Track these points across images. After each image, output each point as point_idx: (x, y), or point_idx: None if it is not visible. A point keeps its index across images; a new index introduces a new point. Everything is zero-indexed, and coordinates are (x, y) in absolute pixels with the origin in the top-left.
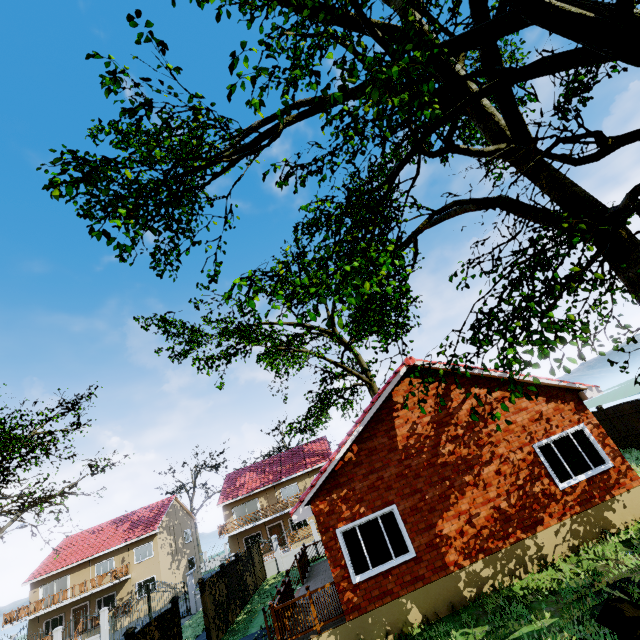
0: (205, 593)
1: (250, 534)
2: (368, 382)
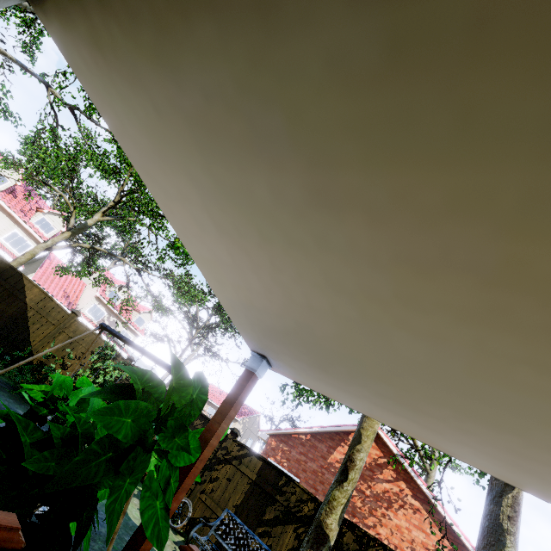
0: None
1: None
2: (427, 469)
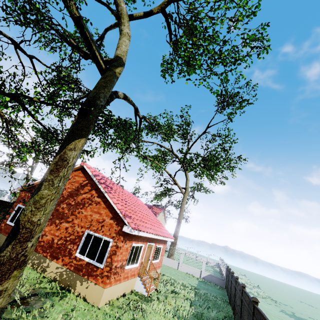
0: None
1: None
2: (183, 194)
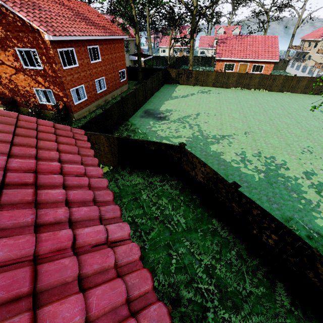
0: None
1: None
2: None
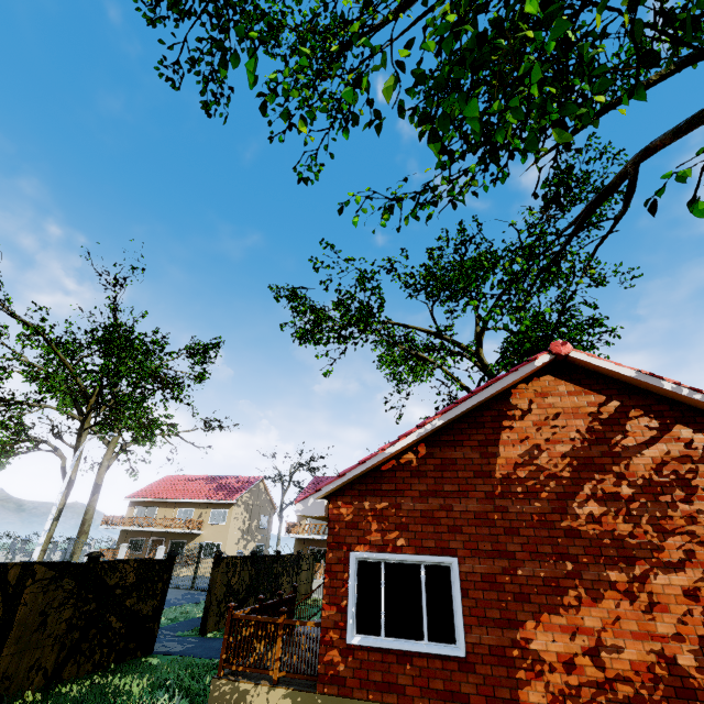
0: (218, 569)
1: (317, 546)
2: None
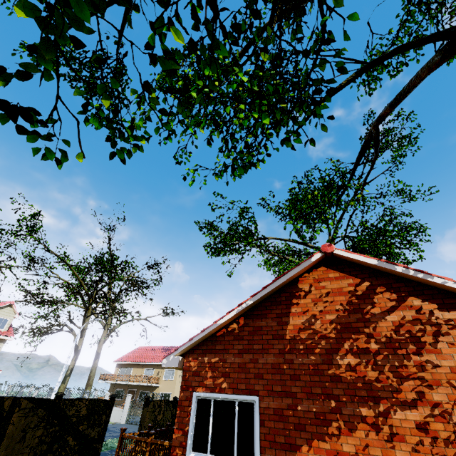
0: (146, 408)
1: None
2: None
